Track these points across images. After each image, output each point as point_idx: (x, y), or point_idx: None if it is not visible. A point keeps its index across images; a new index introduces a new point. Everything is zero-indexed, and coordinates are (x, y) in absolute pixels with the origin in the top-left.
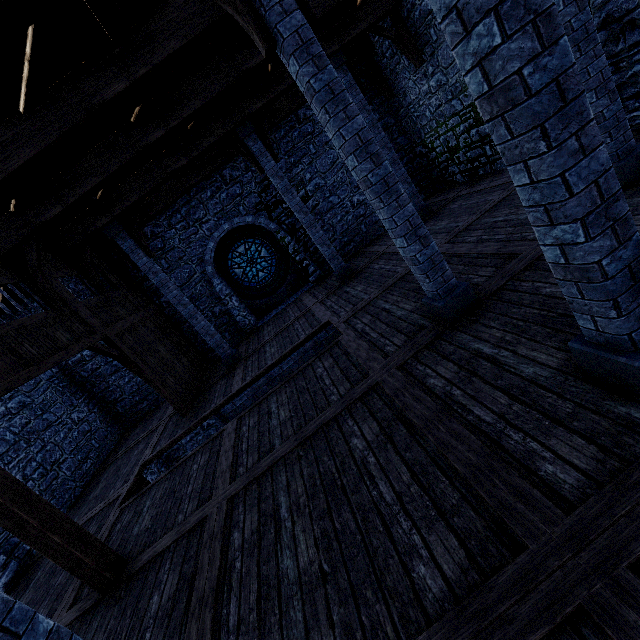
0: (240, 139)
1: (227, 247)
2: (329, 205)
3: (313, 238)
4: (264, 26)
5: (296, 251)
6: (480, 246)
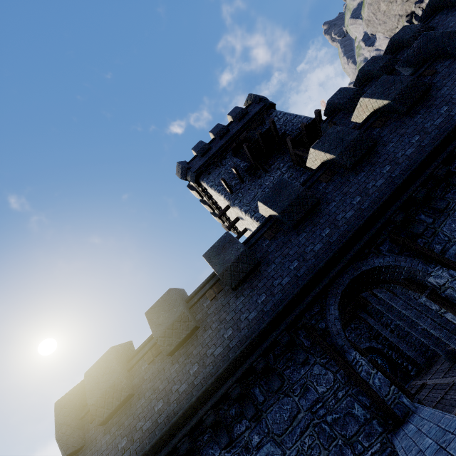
0: (357, 314)
1: None
2: (405, 333)
3: (402, 348)
4: (369, 301)
5: (397, 358)
6: None
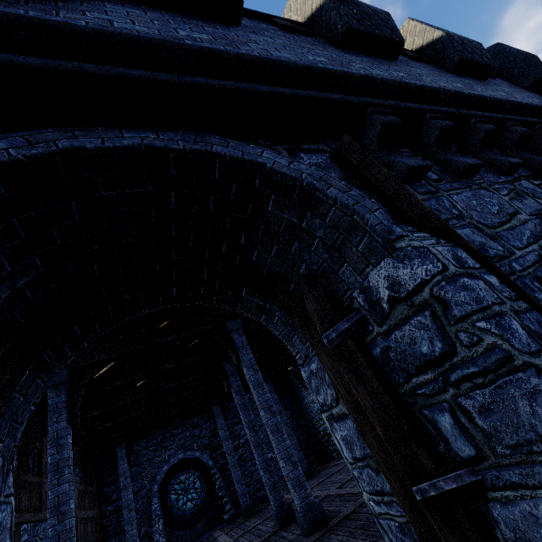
0: (210, 405)
1: (174, 473)
2: (252, 455)
3: (233, 475)
4: (229, 383)
5: (221, 487)
6: (314, 492)
